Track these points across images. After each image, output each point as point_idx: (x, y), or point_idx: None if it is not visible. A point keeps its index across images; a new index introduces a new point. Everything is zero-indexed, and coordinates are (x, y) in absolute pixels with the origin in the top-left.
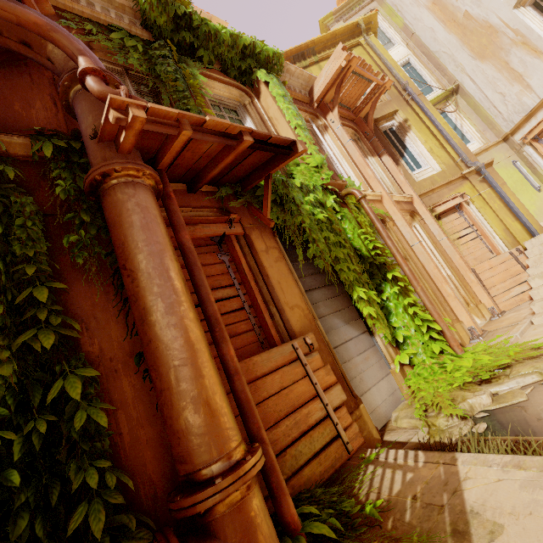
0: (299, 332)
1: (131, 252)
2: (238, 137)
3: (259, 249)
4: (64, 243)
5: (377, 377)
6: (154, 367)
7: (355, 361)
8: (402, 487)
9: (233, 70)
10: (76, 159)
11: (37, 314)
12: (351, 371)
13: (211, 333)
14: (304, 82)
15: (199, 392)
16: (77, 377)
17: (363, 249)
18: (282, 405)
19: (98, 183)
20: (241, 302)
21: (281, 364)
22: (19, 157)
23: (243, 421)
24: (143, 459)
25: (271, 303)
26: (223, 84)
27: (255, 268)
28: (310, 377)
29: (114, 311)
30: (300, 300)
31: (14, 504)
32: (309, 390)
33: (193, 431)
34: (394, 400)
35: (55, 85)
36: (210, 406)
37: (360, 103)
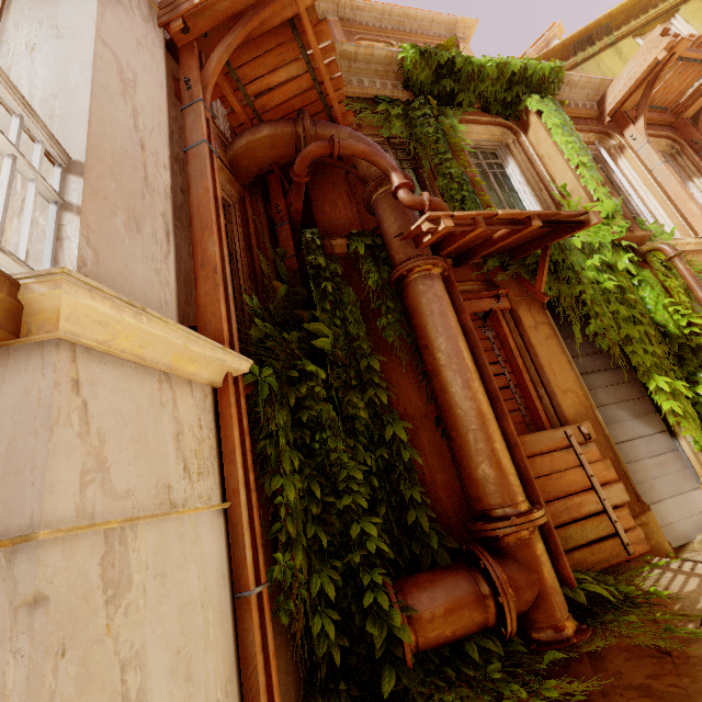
0: (571, 419)
1: (432, 335)
2: (525, 222)
3: (526, 325)
4: (378, 325)
5: (676, 489)
6: (455, 428)
7: (645, 464)
8: (697, 588)
9: (496, 106)
10: (378, 253)
11: (373, 379)
12: (638, 474)
13: (492, 407)
14: (591, 91)
15: (493, 452)
16: (400, 427)
17: (670, 324)
18: (551, 488)
19: (403, 277)
20: (506, 381)
21: (551, 448)
22: (339, 255)
23: (522, 486)
24: (440, 496)
25: (539, 384)
26: (483, 125)
27: (522, 346)
28: (585, 468)
29: (410, 380)
30: (575, 384)
31: (378, 497)
32: (582, 481)
33: (489, 480)
34: (701, 521)
35: (347, 181)
36: (502, 465)
37: (686, 97)
